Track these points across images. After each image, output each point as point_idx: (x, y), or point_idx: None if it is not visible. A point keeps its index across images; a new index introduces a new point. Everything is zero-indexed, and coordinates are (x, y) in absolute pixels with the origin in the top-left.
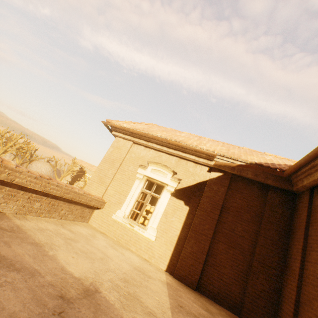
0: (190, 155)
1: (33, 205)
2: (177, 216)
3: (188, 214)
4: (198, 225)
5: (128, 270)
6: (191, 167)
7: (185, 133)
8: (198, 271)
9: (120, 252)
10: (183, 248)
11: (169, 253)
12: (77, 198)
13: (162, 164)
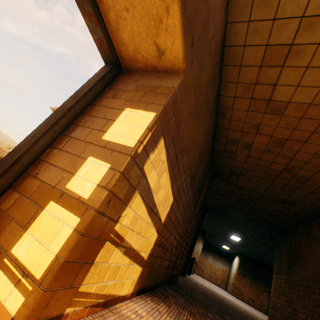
0: None
1: None
2: None
3: None
4: None
5: None
6: None
7: None
8: None
9: None
10: None
11: None
12: None
13: None
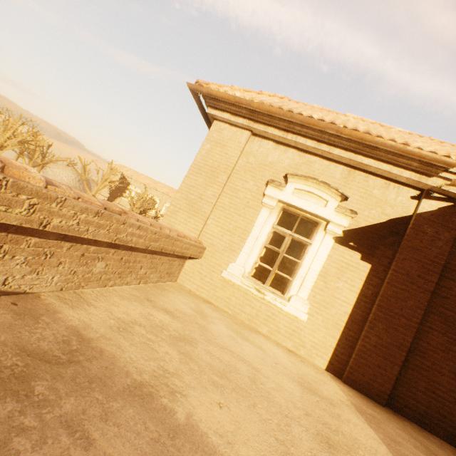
0: (381, 163)
1: (92, 269)
2: (346, 280)
3: (369, 278)
4: (392, 299)
5: (300, 396)
6: (375, 187)
7: (350, 116)
8: (390, 377)
9: (255, 344)
10: (361, 336)
11: (333, 342)
12: (169, 246)
13: (318, 179)
